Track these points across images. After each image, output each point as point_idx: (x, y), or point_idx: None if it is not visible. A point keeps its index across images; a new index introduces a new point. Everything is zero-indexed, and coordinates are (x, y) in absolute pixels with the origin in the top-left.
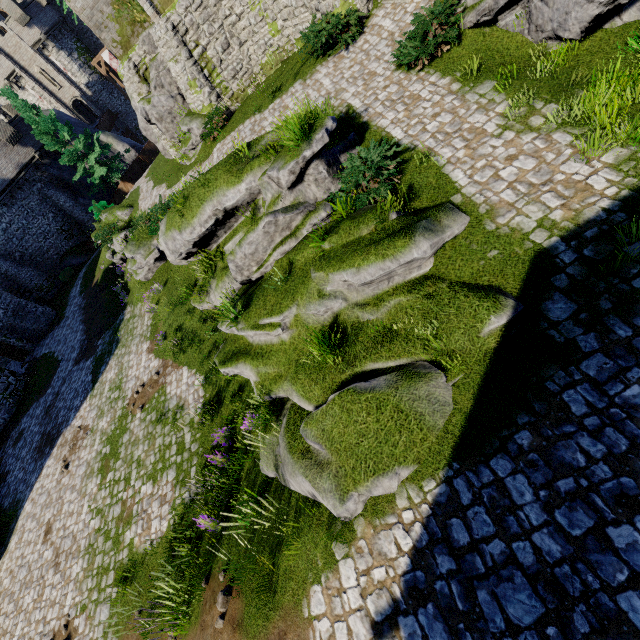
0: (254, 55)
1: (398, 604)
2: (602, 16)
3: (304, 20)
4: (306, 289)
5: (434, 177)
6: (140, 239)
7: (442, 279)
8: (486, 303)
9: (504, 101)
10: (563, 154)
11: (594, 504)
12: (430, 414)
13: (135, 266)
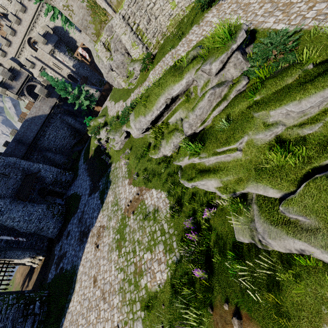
0: (163, 22)
1: None
2: None
3: None
4: (253, 124)
5: (327, 40)
6: (116, 128)
7: None
8: None
9: None
10: None
11: None
12: None
13: (114, 142)
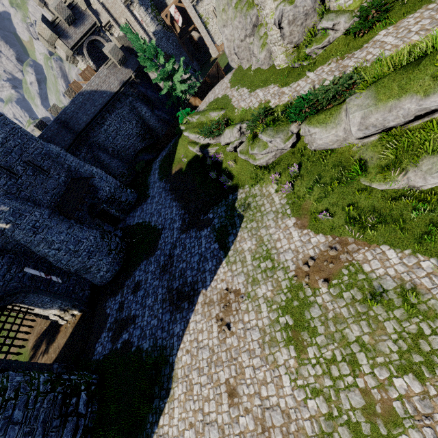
0: None
1: None
2: None
3: None
4: None
5: None
6: (277, 125)
7: None
8: None
9: None
10: None
11: None
12: None
13: (265, 150)
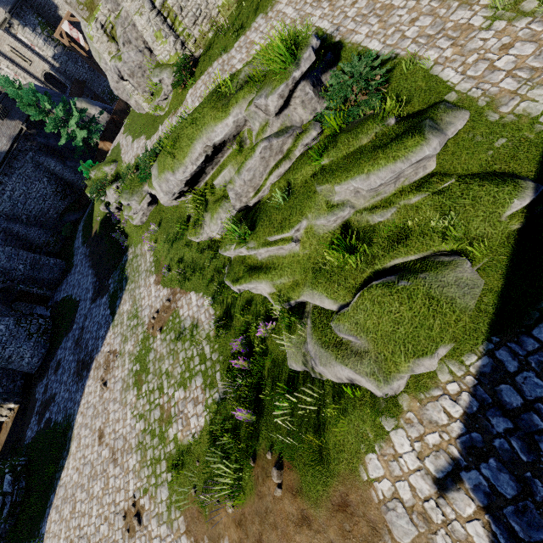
0: None
1: (458, 462)
2: None
3: None
4: (314, 202)
5: (423, 80)
6: (132, 187)
7: (448, 175)
8: (506, 188)
9: None
10: None
11: None
12: (460, 297)
13: (131, 212)
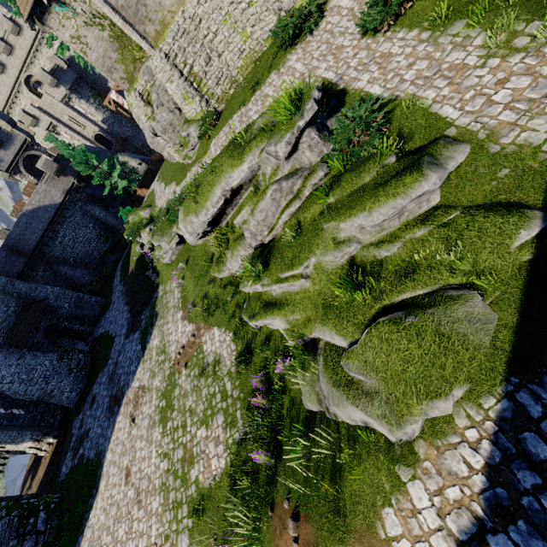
0: (231, 62)
1: (483, 522)
2: None
3: (269, 22)
4: (321, 239)
5: (422, 118)
6: (162, 229)
7: (453, 207)
8: (511, 219)
9: (480, 33)
10: None
11: None
12: (473, 333)
13: (161, 252)
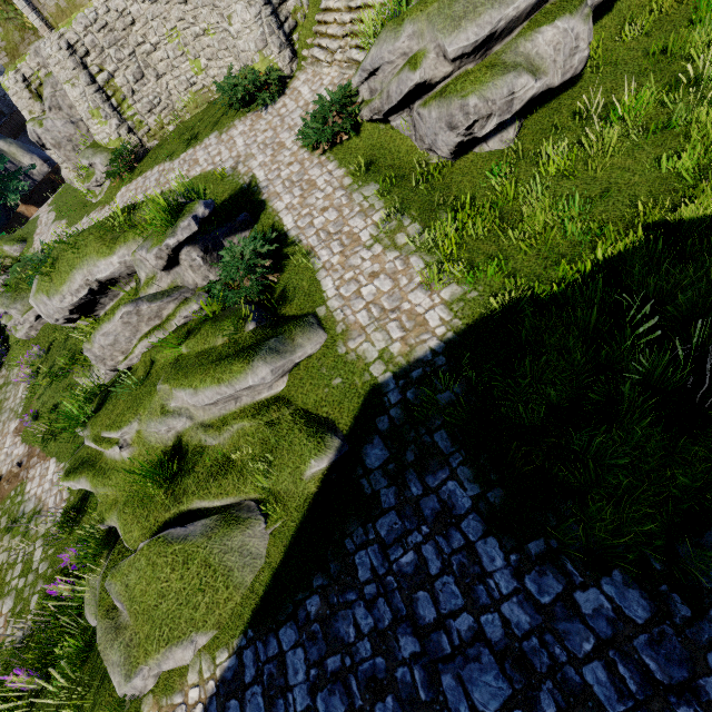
0: (175, 90)
1: None
2: (465, 143)
3: (229, 64)
4: (149, 402)
5: (308, 281)
6: (18, 290)
7: (290, 403)
8: (310, 444)
9: (381, 209)
10: (414, 281)
11: (350, 687)
12: (240, 569)
13: (11, 322)
